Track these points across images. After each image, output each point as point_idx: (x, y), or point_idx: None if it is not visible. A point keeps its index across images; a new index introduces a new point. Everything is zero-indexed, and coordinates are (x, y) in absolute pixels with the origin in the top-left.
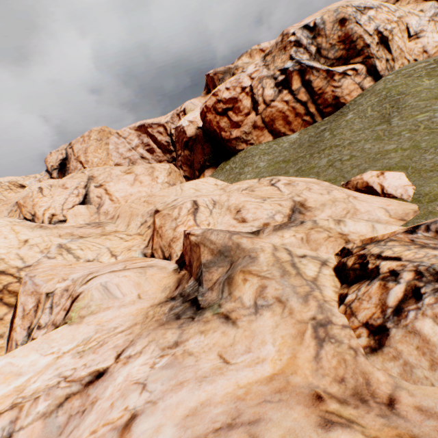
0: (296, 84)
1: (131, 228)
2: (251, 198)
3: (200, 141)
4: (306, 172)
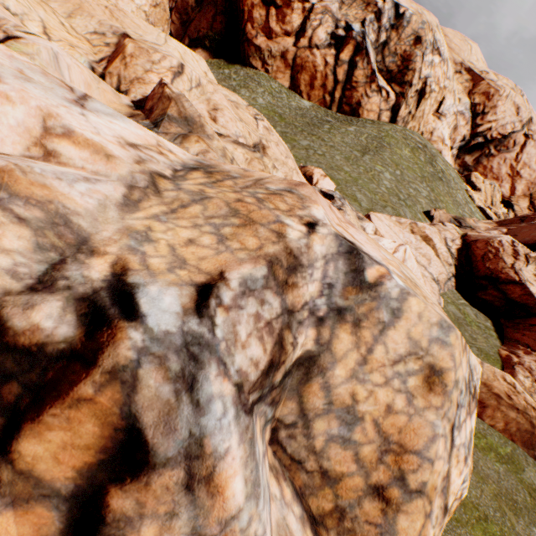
0: (346, 55)
1: (74, 24)
2: (232, 111)
3: (218, 5)
4: (288, 139)
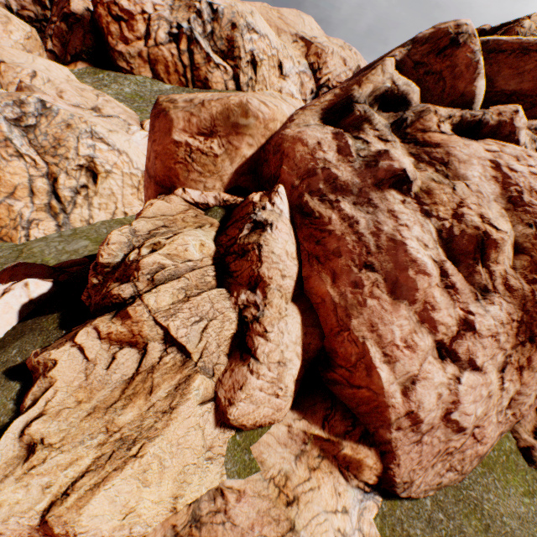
0: (184, 46)
1: None
2: (75, 92)
3: (86, 27)
4: (140, 109)
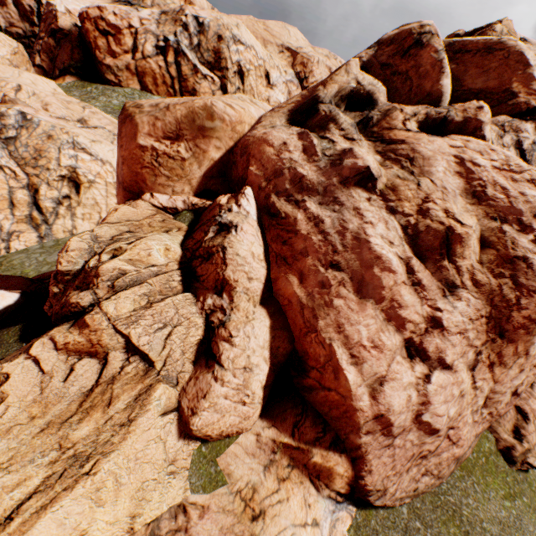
0: (171, 59)
1: None
2: (61, 105)
3: (73, 42)
4: None
